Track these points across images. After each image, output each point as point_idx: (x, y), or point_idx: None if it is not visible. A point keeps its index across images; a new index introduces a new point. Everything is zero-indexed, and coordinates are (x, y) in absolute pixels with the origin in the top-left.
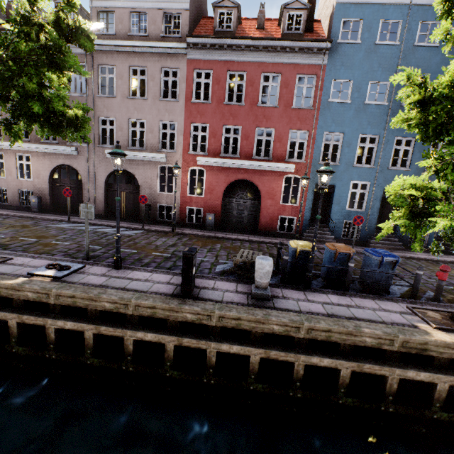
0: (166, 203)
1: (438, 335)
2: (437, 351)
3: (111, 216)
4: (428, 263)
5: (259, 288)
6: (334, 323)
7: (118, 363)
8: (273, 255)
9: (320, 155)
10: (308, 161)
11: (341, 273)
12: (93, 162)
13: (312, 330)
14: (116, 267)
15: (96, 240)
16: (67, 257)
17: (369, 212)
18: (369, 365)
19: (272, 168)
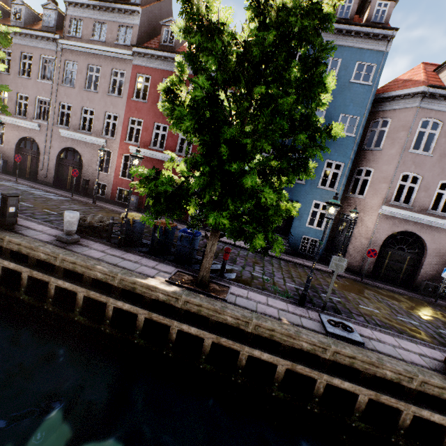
0: (102, 182)
1: (150, 281)
2: (142, 291)
3: (59, 185)
4: (291, 265)
5: (64, 233)
6: (82, 259)
7: None
8: (150, 232)
9: None
10: None
11: (160, 243)
12: (50, 138)
13: (64, 261)
14: None
15: None
16: None
17: None
18: (94, 292)
19: None
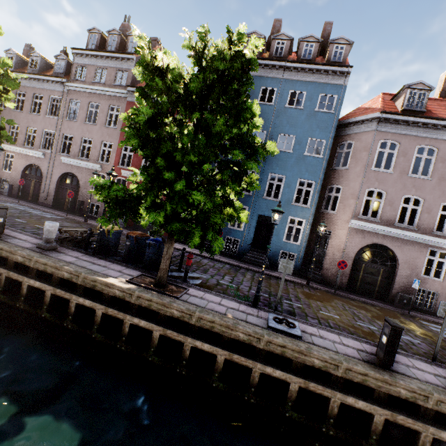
0: (96, 202)
1: (110, 279)
2: (102, 288)
3: (58, 206)
4: (266, 277)
5: (43, 241)
6: (53, 261)
7: None
8: None
9: None
10: None
11: (132, 252)
12: (53, 165)
13: (38, 262)
14: None
15: (13, 213)
16: None
17: (245, 231)
18: (60, 290)
19: None
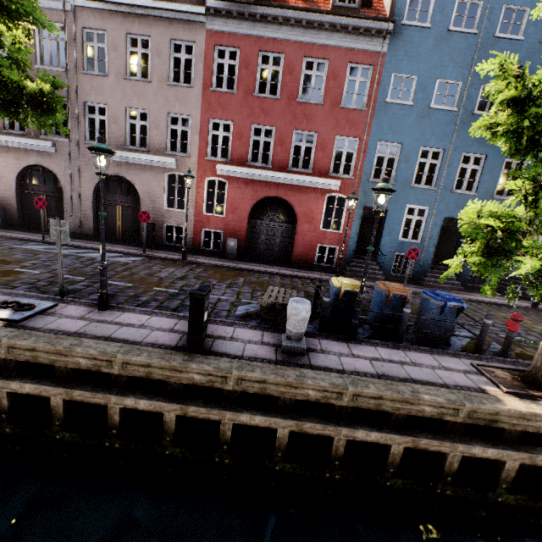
0: (175, 223)
1: (512, 403)
2: (509, 423)
3: None
4: (489, 307)
5: (291, 339)
6: (386, 388)
7: (99, 438)
8: (309, 294)
9: (372, 171)
10: (357, 177)
11: (393, 320)
12: (78, 164)
13: (358, 396)
14: (101, 307)
15: (79, 268)
16: (34, 291)
17: (425, 244)
18: (427, 440)
19: (311, 184)
